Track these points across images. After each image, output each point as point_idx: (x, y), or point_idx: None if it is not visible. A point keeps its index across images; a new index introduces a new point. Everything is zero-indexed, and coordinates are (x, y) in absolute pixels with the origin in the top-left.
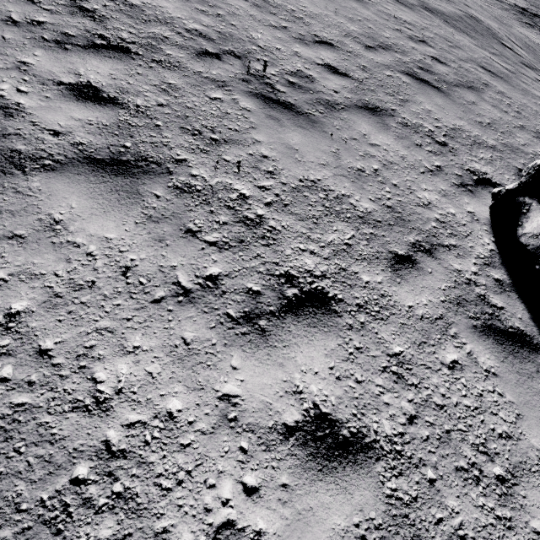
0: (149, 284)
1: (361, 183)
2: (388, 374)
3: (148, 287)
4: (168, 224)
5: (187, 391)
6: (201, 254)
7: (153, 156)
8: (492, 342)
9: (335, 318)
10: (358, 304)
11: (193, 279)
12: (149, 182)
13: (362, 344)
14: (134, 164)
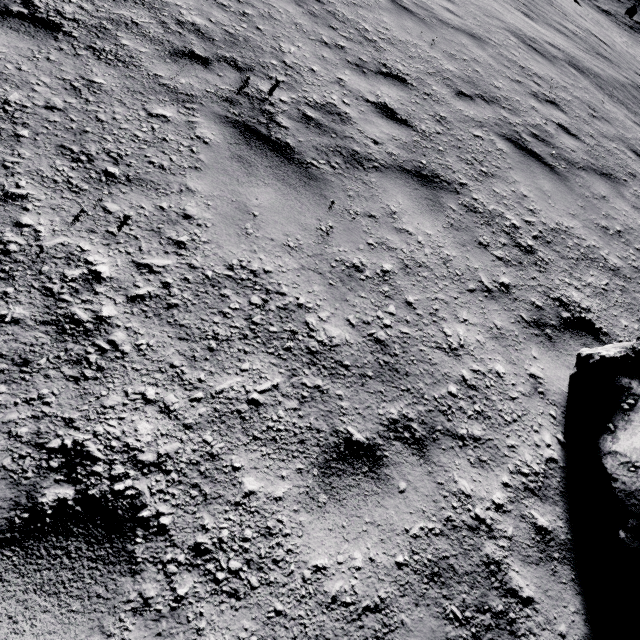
0: None
1: (346, 290)
2: None
3: None
4: None
5: None
6: None
7: None
8: None
9: (119, 576)
10: (198, 545)
11: None
12: None
13: None
14: None
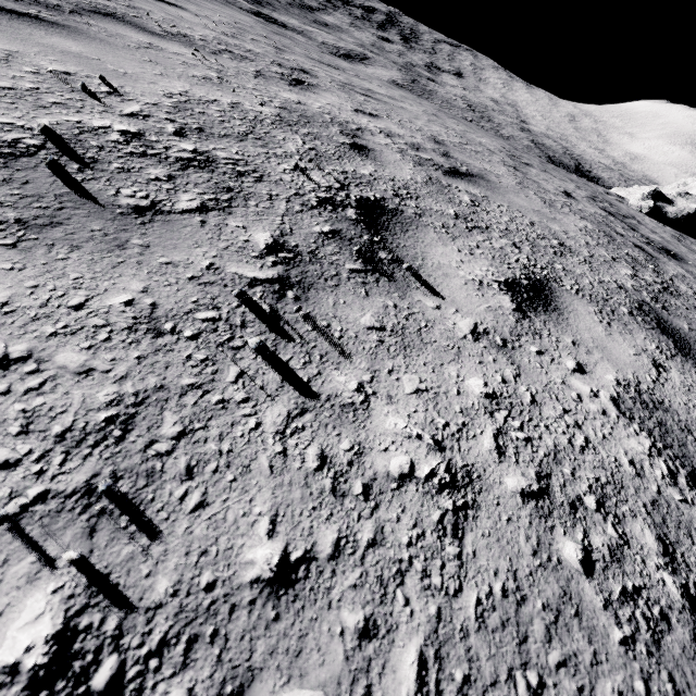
0: None
1: (659, 227)
2: None
3: None
4: None
5: None
6: None
7: None
8: None
9: None
10: None
11: None
12: None
13: None
14: None
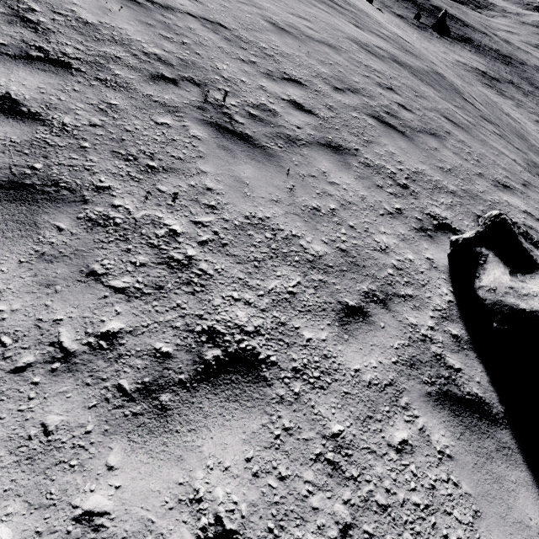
0: (15, 345)
1: (315, 223)
2: (322, 464)
3: (12, 349)
4: (65, 264)
5: (27, 511)
6: (101, 303)
7: (67, 181)
8: (447, 414)
9: (263, 388)
10: (294, 368)
11: (82, 338)
12: (54, 211)
13: (293, 423)
14: (39, 188)
